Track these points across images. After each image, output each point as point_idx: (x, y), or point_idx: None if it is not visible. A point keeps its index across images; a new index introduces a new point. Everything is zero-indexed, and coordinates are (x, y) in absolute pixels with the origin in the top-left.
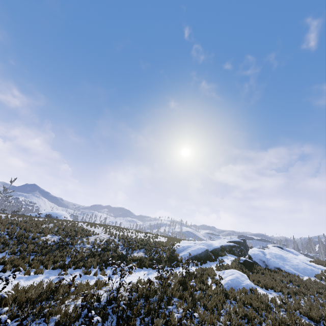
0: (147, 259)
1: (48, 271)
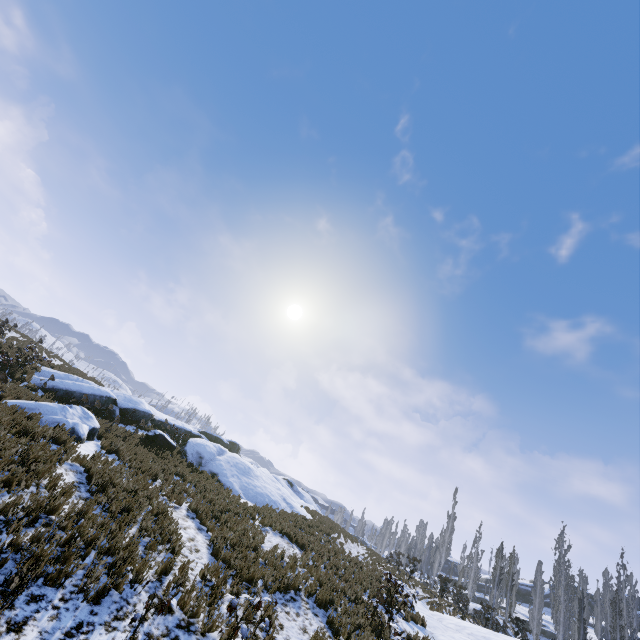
0: None
1: None
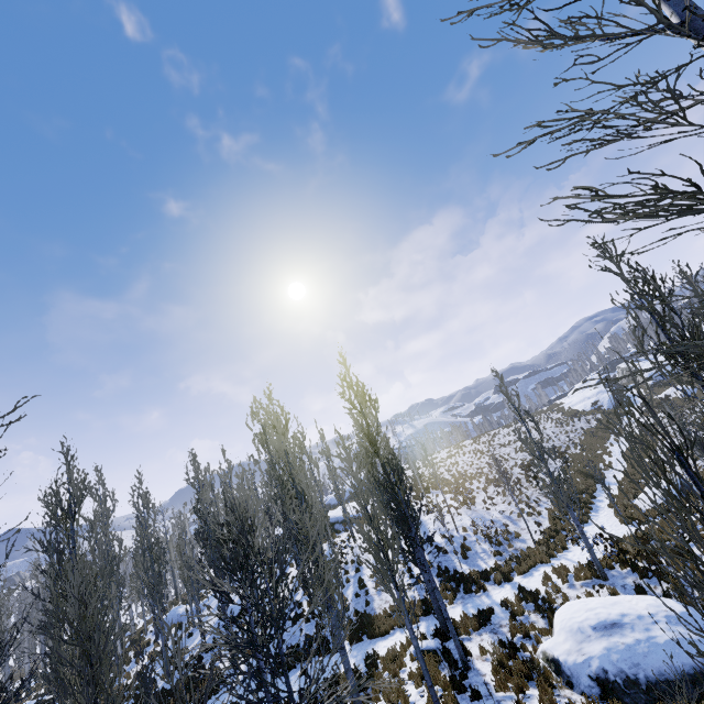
0: (603, 421)
1: (608, 444)
